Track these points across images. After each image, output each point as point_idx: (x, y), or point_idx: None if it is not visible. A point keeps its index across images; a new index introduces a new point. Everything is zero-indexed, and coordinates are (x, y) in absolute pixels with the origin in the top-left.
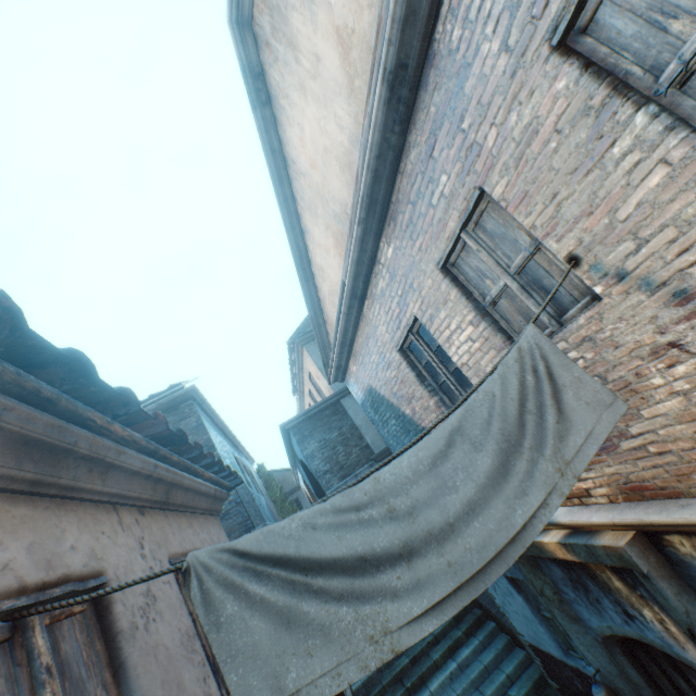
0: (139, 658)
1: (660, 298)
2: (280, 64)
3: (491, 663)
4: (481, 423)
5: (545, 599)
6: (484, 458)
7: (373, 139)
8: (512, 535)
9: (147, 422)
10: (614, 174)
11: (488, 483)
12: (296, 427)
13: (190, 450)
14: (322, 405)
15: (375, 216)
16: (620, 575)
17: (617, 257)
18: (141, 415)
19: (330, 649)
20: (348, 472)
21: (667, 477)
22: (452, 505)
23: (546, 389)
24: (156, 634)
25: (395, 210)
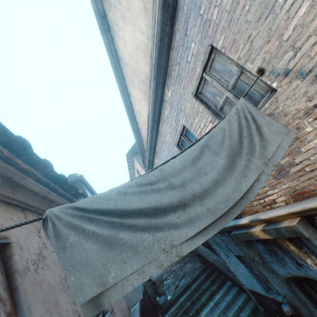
0: (28, 285)
1: (308, 80)
2: (112, 8)
3: (230, 301)
4: (218, 142)
5: (255, 262)
6: (221, 158)
7: (157, 30)
8: (240, 196)
9: (41, 165)
10: (280, 14)
11: (225, 170)
12: None
13: (71, 190)
14: None
15: (161, 75)
16: (293, 243)
17: (284, 62)
18: (35, 158)
19: (133, 261)
20: None
21: (316, 184)
22: (205, 181)
23: (252, 126)
24: (42, 275)
25: (170, 70)
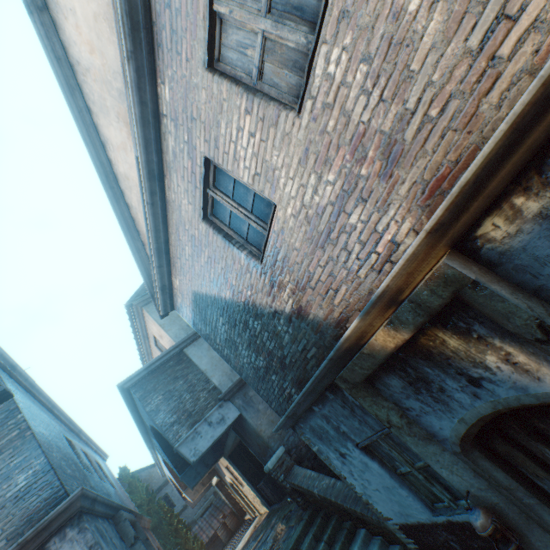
0: None
1: None
2: None
3: None
4: None
5: (395, 431)
6: None
7: None
8: None
9: None
10: None
11: None
12: (137, 385)
13: None
14: (165, 357)
15: (143, 48)
16: (452, 327)
17: None
18: None
19: None
20: (197, 418)
21: (458, 140)
22: None
23: None
24: None
25: (158, 31)
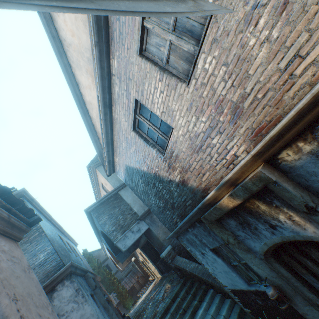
0: None
1: None
2: None
3: (214, 313)
4: None
5: (230, 245)
6: None
7: None
8: (164, 12)
9: None
10: None
11: None
12: (94, 210)
13: None
14: (108, 196)
15: (103, 40)
16: (263, 200)
17: None
18: None
19: None
20: (126, 229)
21: (271, 111)
22: None
23: None
24: None
25: (112, 31)
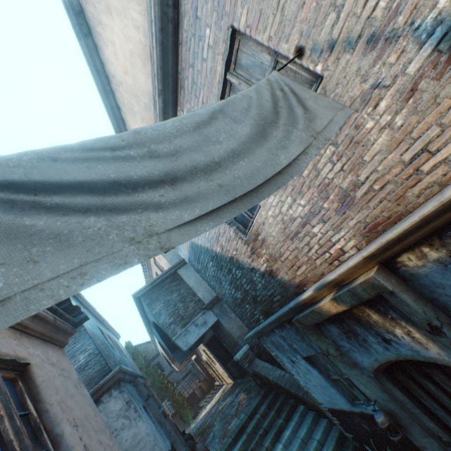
0: None
1: (359, 50)
2: None
3: (305, 436)
4: (241, 109)
5: (331, 357)
6: (247, 127)
7: (155, 13)
8: (279, 170)
9: None
10: None
11: (252, 140)
12: (145, 295)
13: None
14: (164, 275)
15: (170, 88)
16: (375, 308)
17: (326, 32)
18: None
19: (53, 262)
20: (187, 321)
21: (390, 206)
22: (219, 151)
23: (293, 99)
24: None
25: (182, 78)
